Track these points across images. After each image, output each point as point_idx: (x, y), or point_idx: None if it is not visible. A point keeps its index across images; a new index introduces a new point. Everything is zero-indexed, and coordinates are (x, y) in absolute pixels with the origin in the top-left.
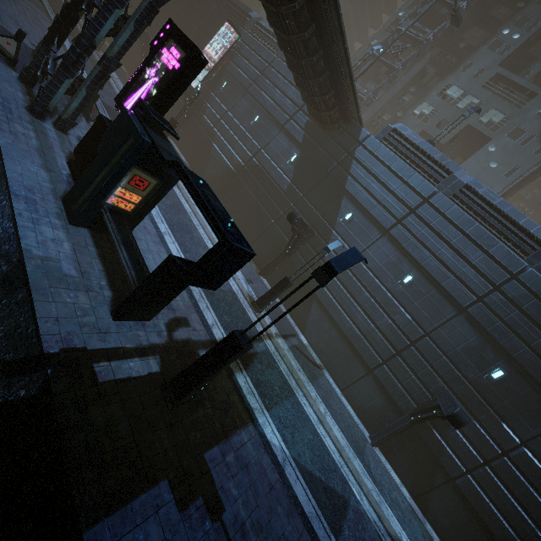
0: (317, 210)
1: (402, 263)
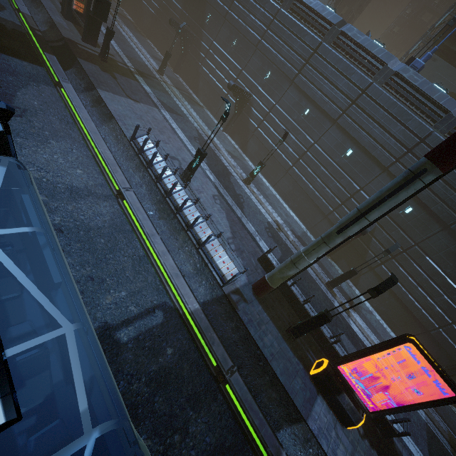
0: (196, 22)
1: (232, 35)
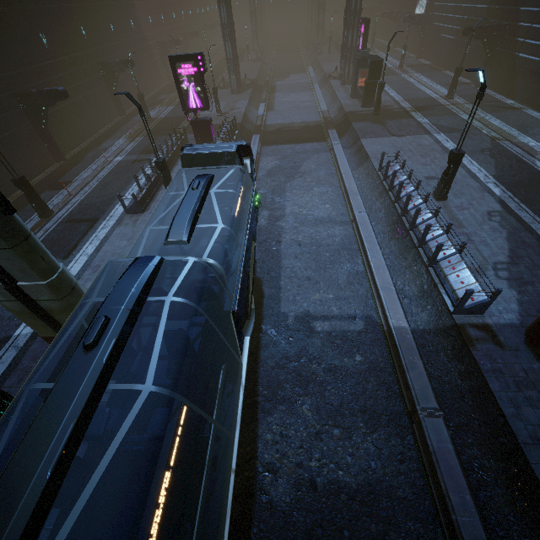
0: (511, 6)
1: None
